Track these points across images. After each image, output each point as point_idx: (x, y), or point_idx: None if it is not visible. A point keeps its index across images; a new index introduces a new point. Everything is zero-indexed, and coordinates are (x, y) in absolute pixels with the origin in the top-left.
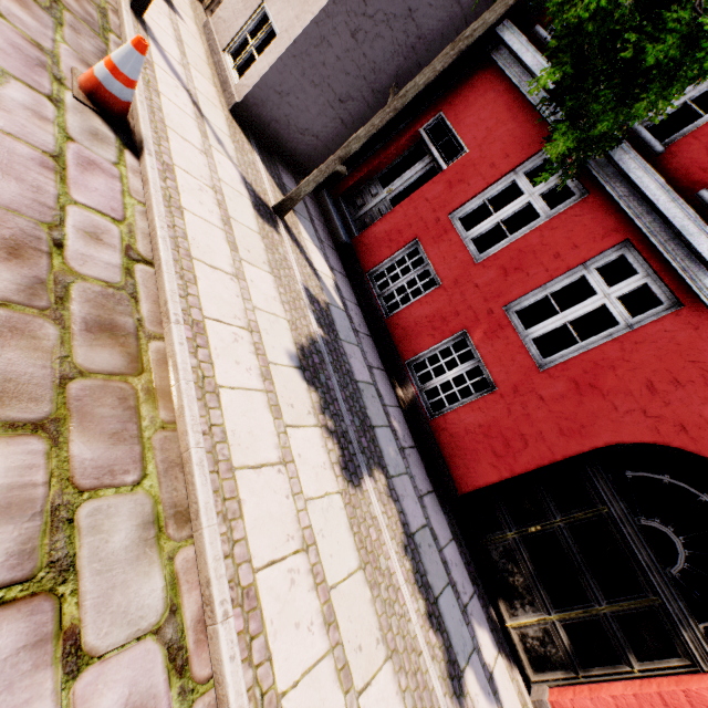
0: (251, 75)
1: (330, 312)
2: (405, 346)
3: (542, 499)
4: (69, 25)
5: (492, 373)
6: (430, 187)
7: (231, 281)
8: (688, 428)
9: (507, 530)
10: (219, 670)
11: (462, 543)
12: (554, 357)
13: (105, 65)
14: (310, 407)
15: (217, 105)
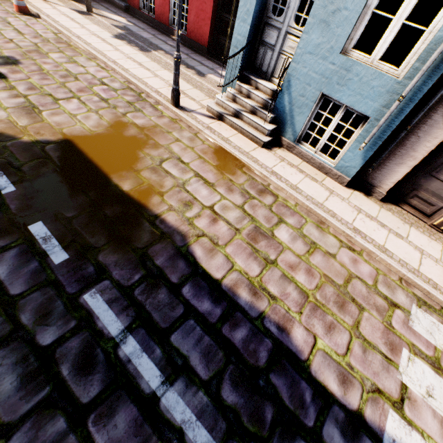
0: None
1: (126, 27)
2: (165, 20)
3: (224, 18)
4: (2, 3)
5: None
6: None
7: (82, 29)
8: None
9: (225, 43)
10: (111, 68)
11: (215, 61)
12: None
13: None
14: (123, 44)
15: None
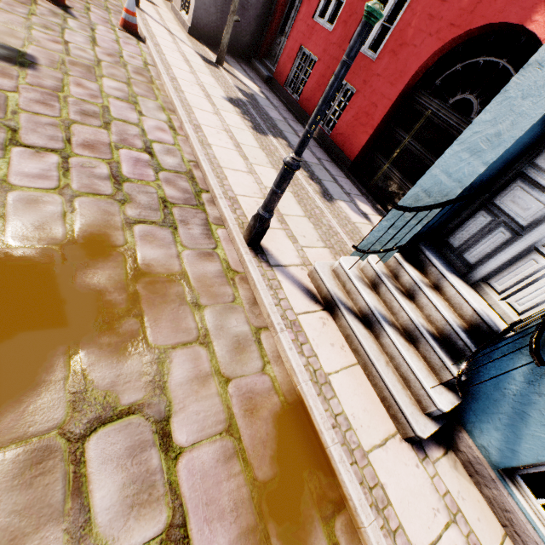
0: (191, 9)
1: (254, 97)
2: (309, 108)
3: (396, 134)
4: (113, 14)
5: (352, 84)
6: (300, 11)
7: (189, 74)
8: (455, 23)
9: (383, 166)
10: (186, 132)
11: (356, 183)
12: (381, 48)
13: (124, 11)
14: (234, 111)
15: (181, 32)
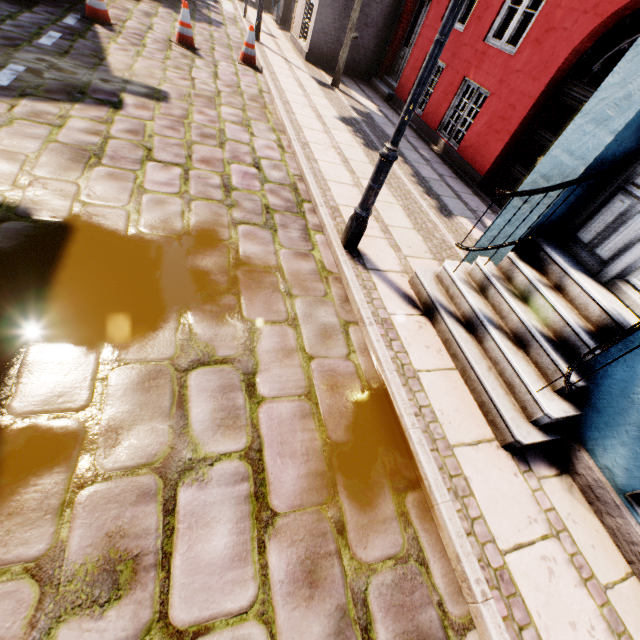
0: (309, 35)
1: (370, 115)
2: (434, 121)
3: (540, 138)
4: (234, 50)
5: (485, 86)
6: (428, 17)
7: (302, 97)
8: None
9: (522, 178)
10: (293, 150)
11: (487, 200)
12: (522, 39)
13: (244, 46)
14: (346, 129)
15: (298, 60)
